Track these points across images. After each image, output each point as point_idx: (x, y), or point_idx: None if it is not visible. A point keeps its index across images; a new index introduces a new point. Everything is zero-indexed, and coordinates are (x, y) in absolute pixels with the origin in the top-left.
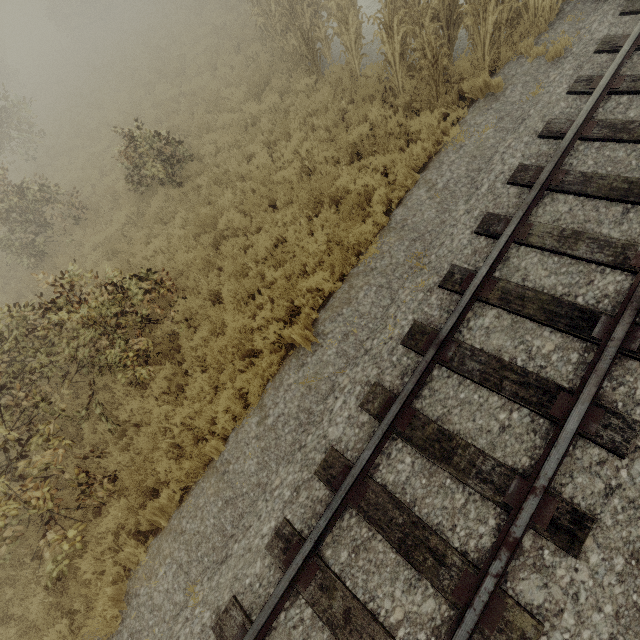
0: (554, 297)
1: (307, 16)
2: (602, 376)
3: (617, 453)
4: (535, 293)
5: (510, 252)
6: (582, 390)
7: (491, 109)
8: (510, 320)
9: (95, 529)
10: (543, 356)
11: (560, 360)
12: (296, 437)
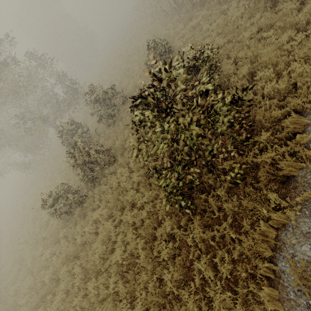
0: None
1: None
2: None
3: None
4: None
5: None
6: None
7: None
8: None
9: (245, 159)
10: None
11: None
12: None
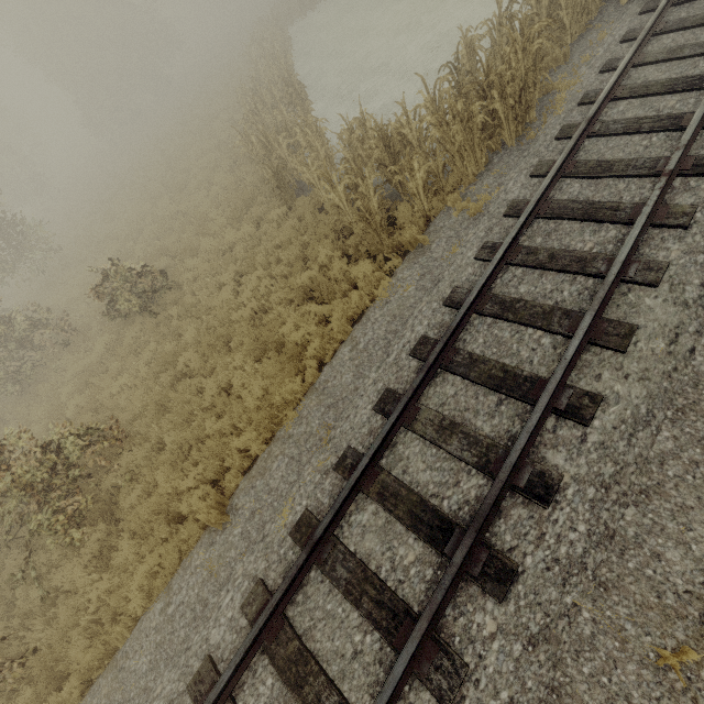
0: (422, 499)
1: (284, 147)
2: (434, 609)
3: (441, 703)
4: (408, 491)
5: (399, 437)
6: (416, 624)
7: (417, 263)
8: (384, 519)
9: None
10: (404, 568)
11: (417, 576)
12: (188, 633)
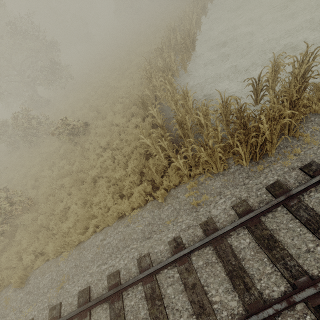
0: None
1: (158, 81)
2: None
3: None
4: None
5: None
6: None
7: (153, 212)
8: None
9: None
10: None
11: None
12: None
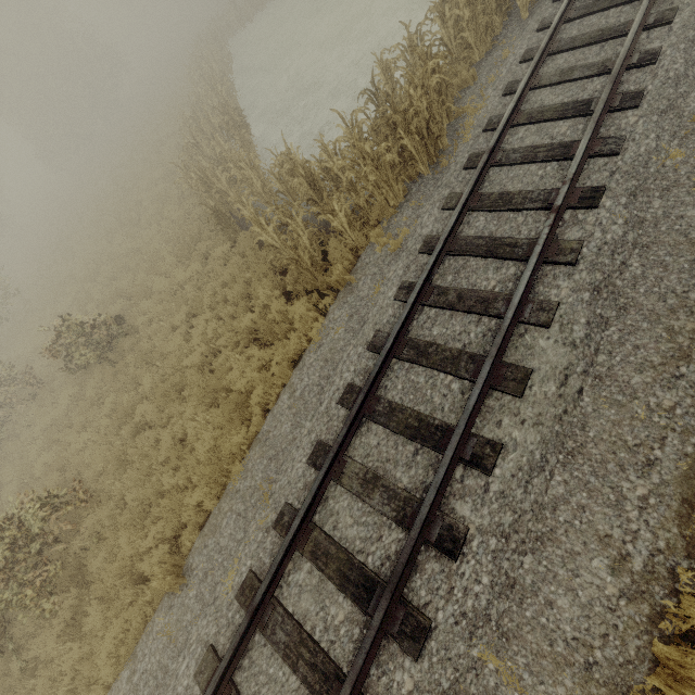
0: (349, 556)
1: (223, 180)
2: (356, 674)
3: None
4: (337, 549)
5: (329, 491)
6: (341, 689)
7: (346, 303)
8: (318, 578)
9: None
10: (335, 628)
11: (346, 635)
12: None
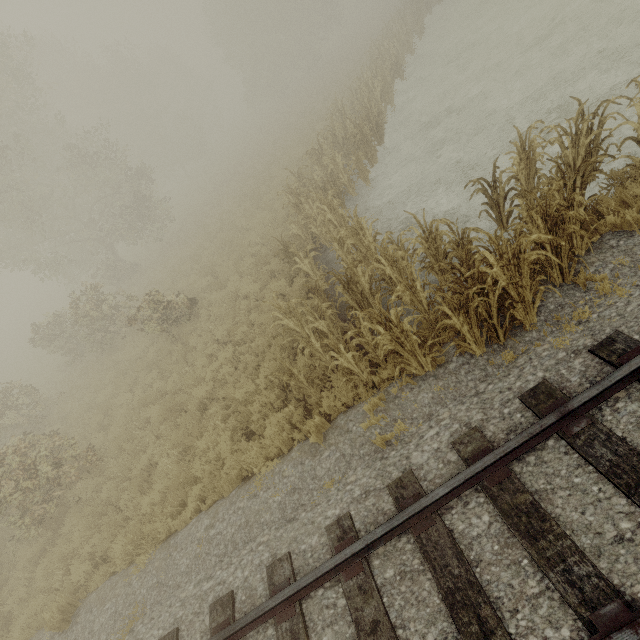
0: None
1: (314, 207)
2: None
3: None
4: None
5: None
6: None
7: (302, 465)
8: None
9: None
10: None
11: None
12: None
